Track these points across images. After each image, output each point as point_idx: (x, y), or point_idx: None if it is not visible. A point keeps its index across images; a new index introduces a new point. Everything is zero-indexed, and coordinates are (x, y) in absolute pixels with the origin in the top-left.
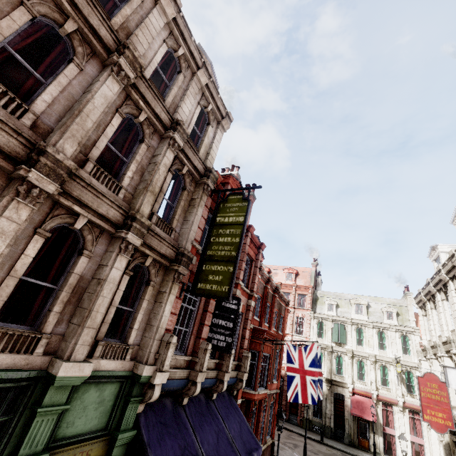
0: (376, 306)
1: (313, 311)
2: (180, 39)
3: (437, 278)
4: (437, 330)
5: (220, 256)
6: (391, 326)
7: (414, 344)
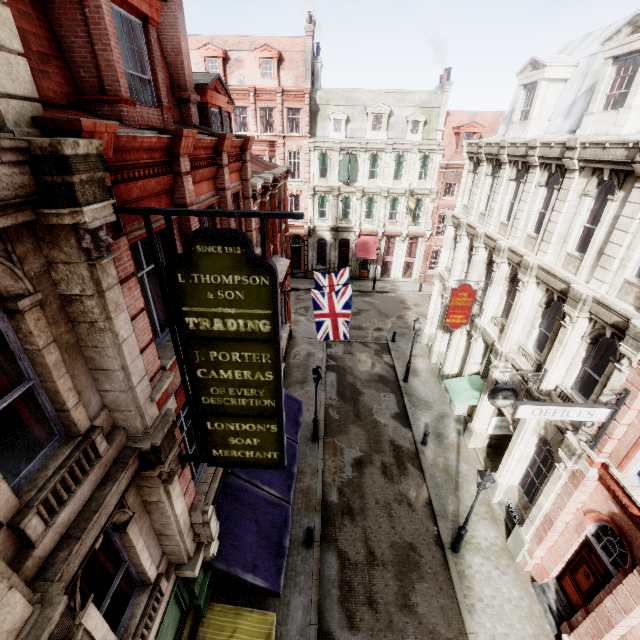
0: (401, 113)
1: (313, 136)
2: None
3: (521, 150)
4: (482, 204)
5: (238, 407)
6: (414, 147)
7: (433, 166)
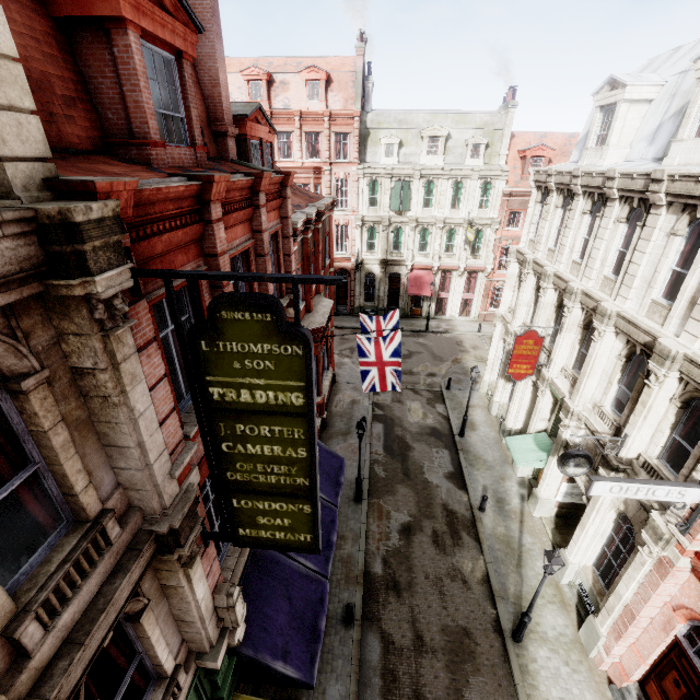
0: (459, 136)
1: (362, 162)
2: None
3: (597, 180)
4: (551, 239)
5: (268, 485)
6: (474, 173)
7: (496, 194)
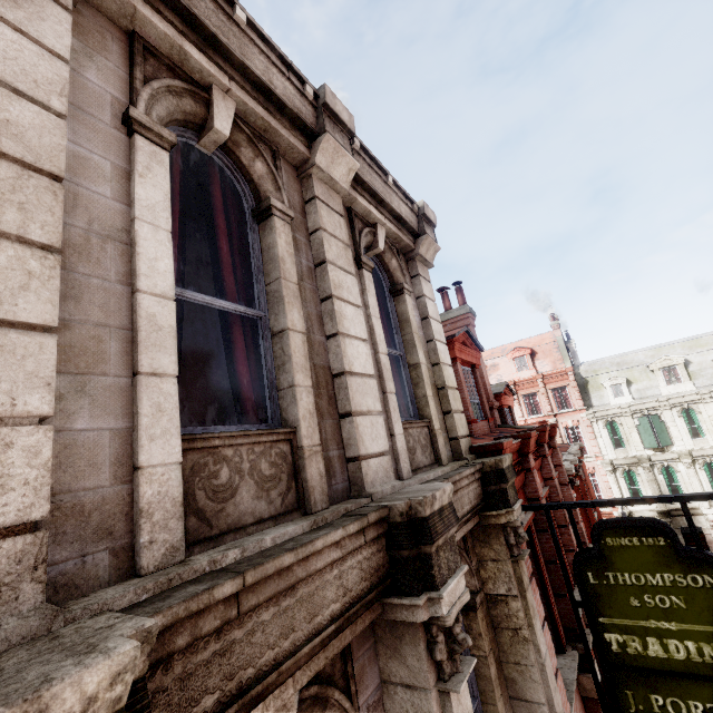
0: (701, 358)
1: (588, 407)
2: (192, 53)
3: None
4: None
5: None
6: None
7: None
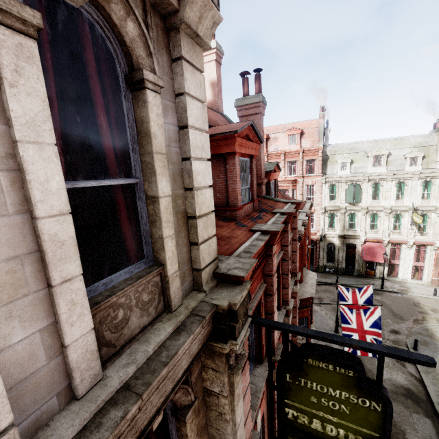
0: (398, 153)
1: (324, 174)
2: None
3: None
4: None
5: None
6: (414, 175)
7: (436, 188)
